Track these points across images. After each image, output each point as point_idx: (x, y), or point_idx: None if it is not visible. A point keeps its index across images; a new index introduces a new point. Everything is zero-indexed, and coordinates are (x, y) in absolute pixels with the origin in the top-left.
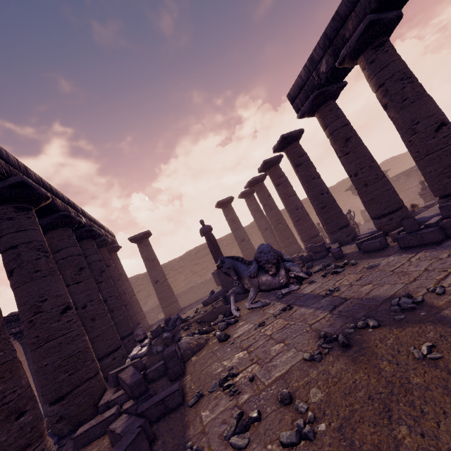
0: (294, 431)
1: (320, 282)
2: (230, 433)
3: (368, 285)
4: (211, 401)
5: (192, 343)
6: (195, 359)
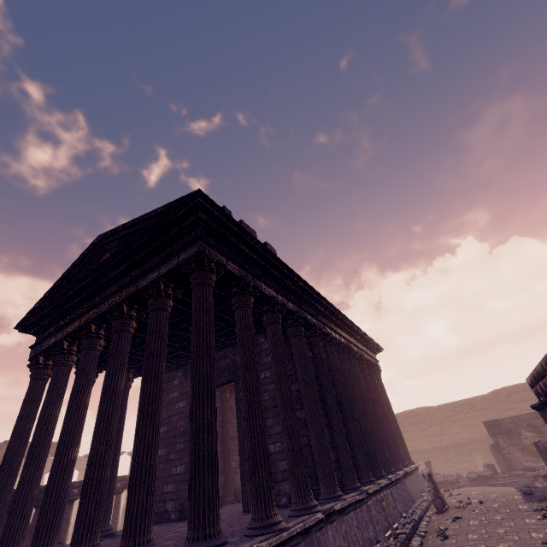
0: None
1: None
2: None
3: None
4: None
5: None
6: None
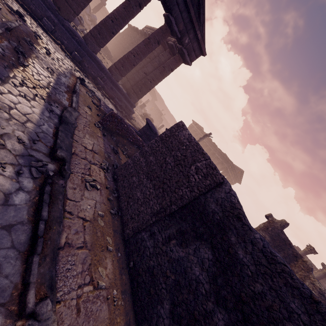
0: None
1: None
2: None
3: None
4: None
5: None
6: None
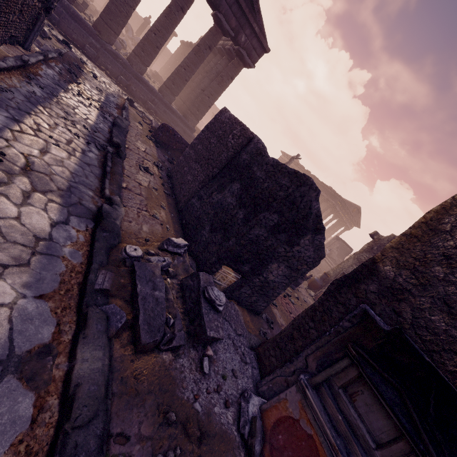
0: None
1: None
2: None
3: None
4: None
5: None
6: None
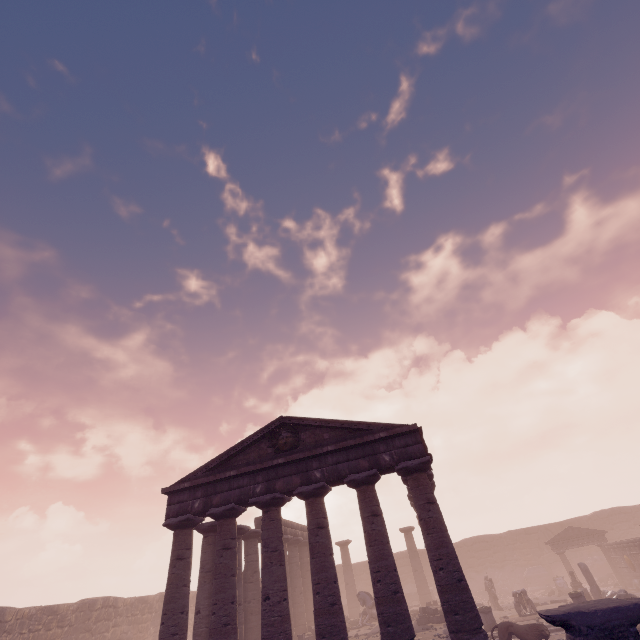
0: None
1: None
2: None
3: None
4: None
5: None
6: None
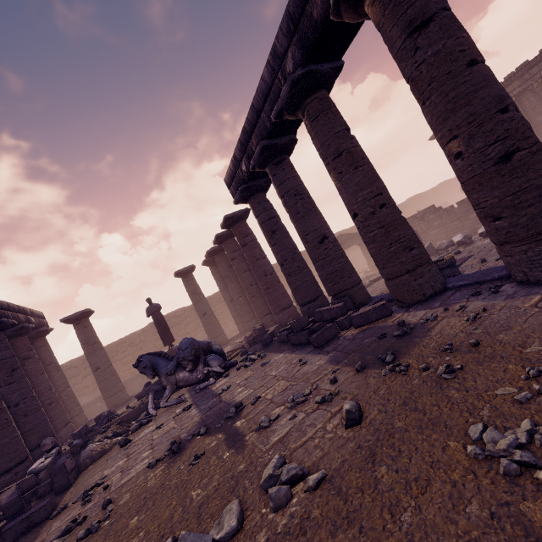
0: (86, 529)
1: (230, 377)
2: (56, 537)
3: (242, 387)
4: (68, 511)
5: (96, 450)
6: (91, 467)
